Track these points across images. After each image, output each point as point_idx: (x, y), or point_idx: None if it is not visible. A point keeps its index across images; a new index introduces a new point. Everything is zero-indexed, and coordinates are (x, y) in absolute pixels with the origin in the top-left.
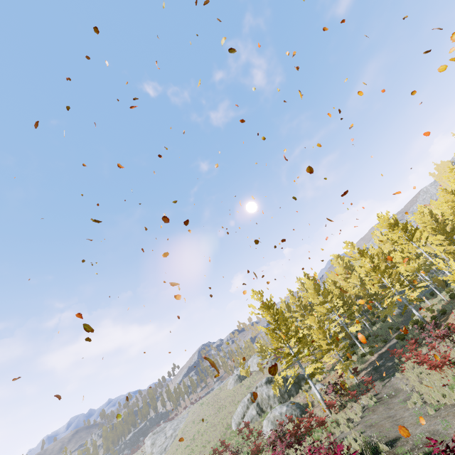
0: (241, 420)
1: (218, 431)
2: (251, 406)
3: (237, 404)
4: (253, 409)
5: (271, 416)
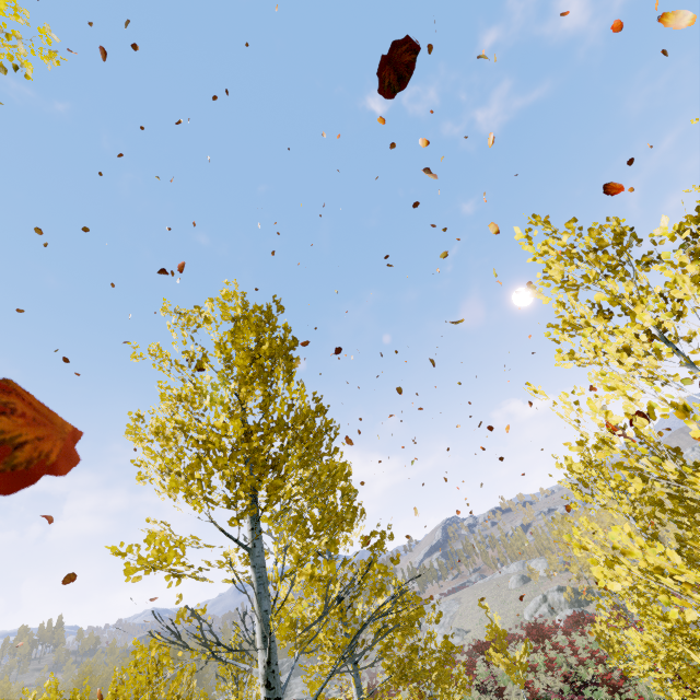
0: (533, 613)
1: (510, 618)
2: (543, 605)
3: (524, 601)
4: (545, 607)
5: (563, 614)
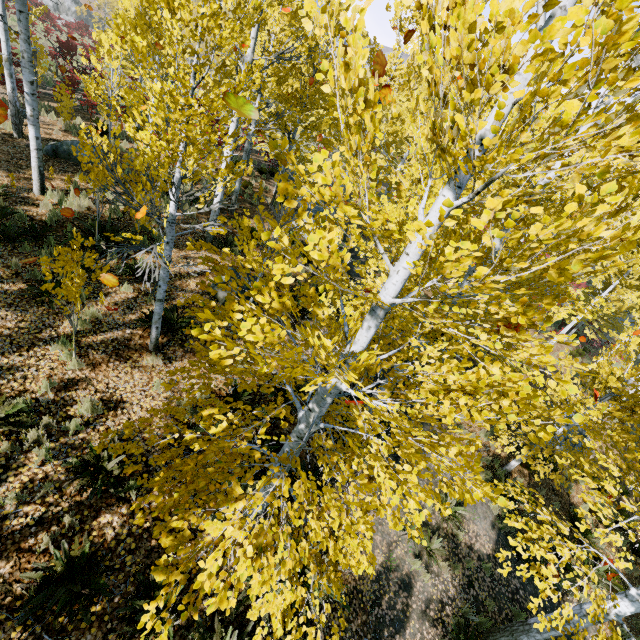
0: None
1: None
2: None
3: None
4: (51, 2)
5: (68, 19)
